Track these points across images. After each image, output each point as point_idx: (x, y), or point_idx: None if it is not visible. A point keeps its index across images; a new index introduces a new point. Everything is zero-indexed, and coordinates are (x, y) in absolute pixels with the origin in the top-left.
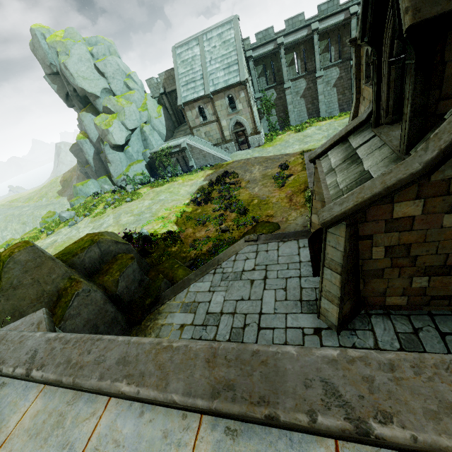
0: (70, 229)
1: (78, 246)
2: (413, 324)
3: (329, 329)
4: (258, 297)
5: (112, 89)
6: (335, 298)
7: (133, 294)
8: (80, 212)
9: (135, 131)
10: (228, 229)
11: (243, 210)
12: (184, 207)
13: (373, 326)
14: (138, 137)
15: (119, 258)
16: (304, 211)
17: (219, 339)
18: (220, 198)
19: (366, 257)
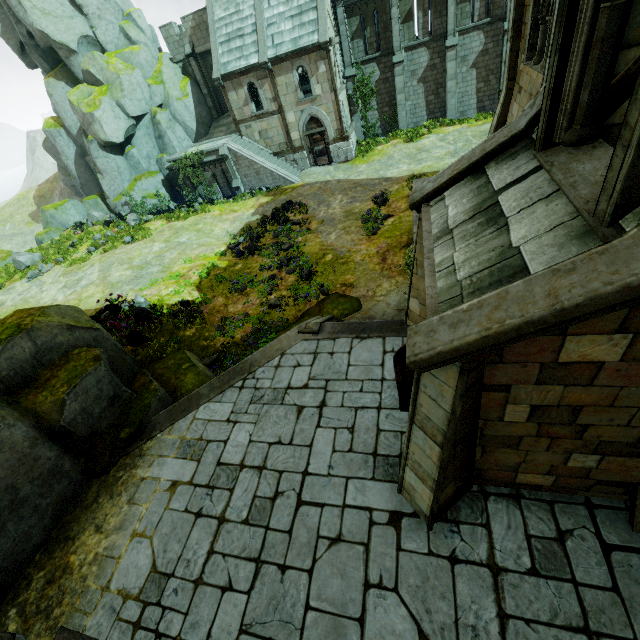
0: (30, 285)
1: None
2: (558, 522)
3: (415, 516)
4: (306, 441)
5: (99, 38)
6: (428, 477)
7: (97, 422)
8: (49, 255)
9: (142, 121)
10: (279, 304)
11: (306, 272)
12: (217, 258)
13: (490, 519)
14: (149, 131)
15: (74, 357)
16: (403, 282)
17: (230, 517)
18: (275, 246)
19: (493, 417)
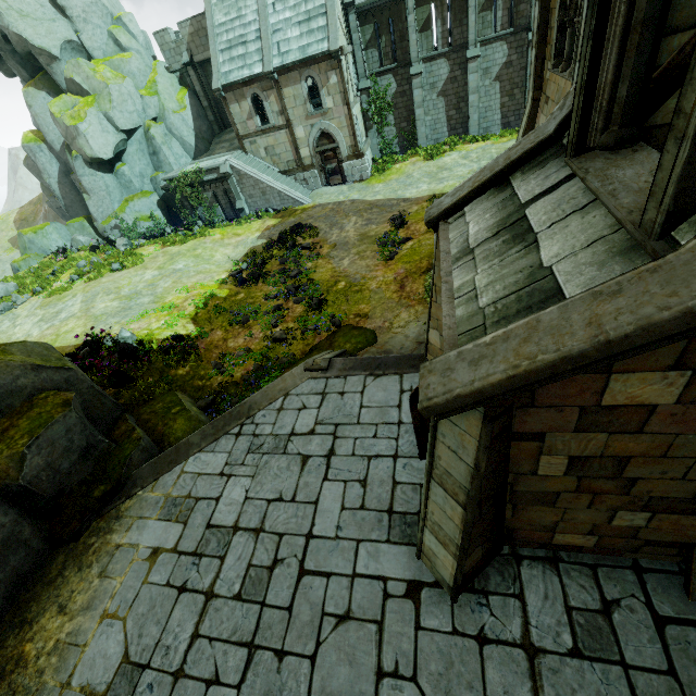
0: (1, 319)
1: None
2: (603, 590)
3: (437, 587)
4: (311, 497)
5: (85, 44)
6: (450, 542)
7: (66, 478)
8: (26, 284)
9: (134, 135)
10: (285, 338)
11: (316, 302)
12: (216, 287)
13: (524, 588)
14: (142, 147)
15: (39, 402)
16: (423, 311)
17: (219, 591)
18: (282, 273)
19: (525, 470)
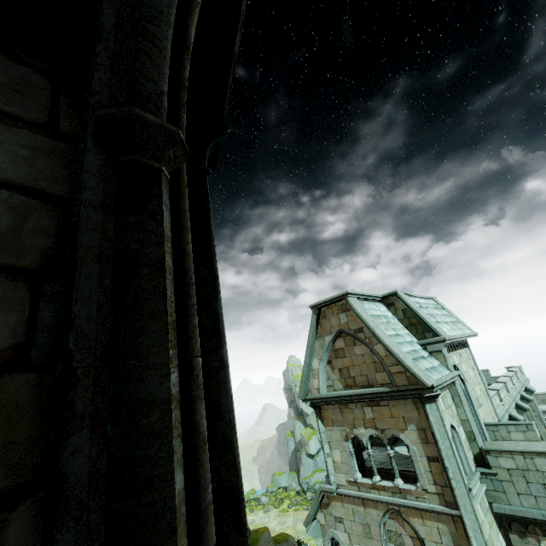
0: (264, 515)
1: (280, 538)
2: None
3: None
4: None
5: None
6: None
7: None
8: (272, 500)
9: None
10: None
11: None
12: None
13: None
14: None
15: None
16: None
17: None
18: None
19: None
